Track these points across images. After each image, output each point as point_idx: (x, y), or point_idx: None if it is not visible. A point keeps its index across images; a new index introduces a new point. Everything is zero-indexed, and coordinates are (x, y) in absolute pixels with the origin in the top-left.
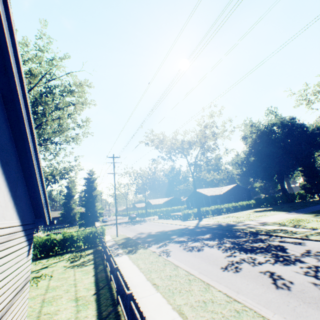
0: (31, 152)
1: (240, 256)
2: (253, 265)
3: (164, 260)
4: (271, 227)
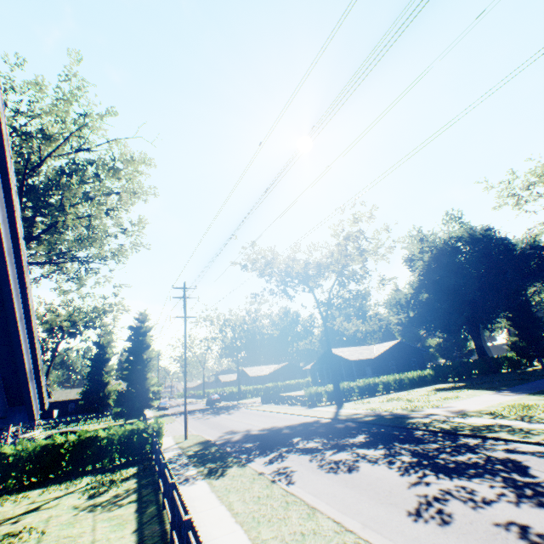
0: (3, 246)
1: (440, 485)
2: (474, 507)
3: (284, 494)
4: (479, 421)
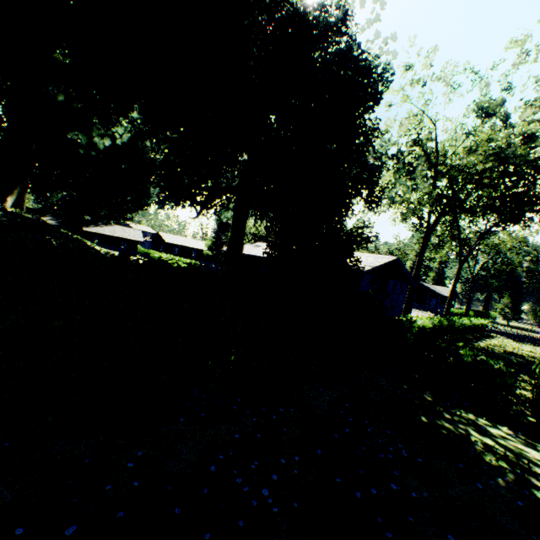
0: None
1: None
2: None
3: None
4: None
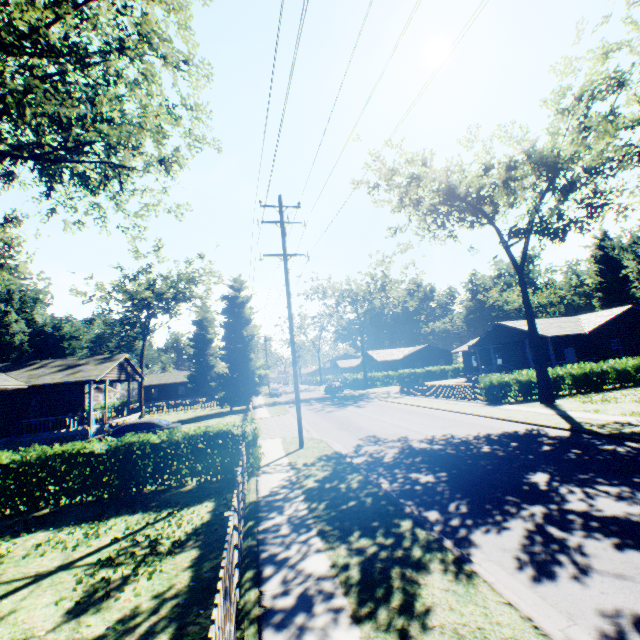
0: None
1: None
2: None
3: None
4: None
